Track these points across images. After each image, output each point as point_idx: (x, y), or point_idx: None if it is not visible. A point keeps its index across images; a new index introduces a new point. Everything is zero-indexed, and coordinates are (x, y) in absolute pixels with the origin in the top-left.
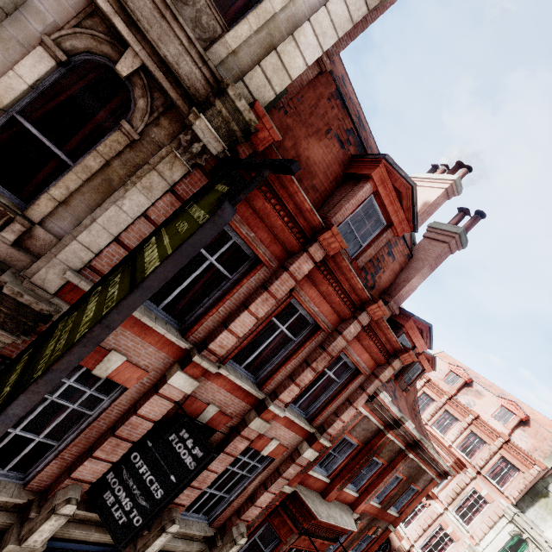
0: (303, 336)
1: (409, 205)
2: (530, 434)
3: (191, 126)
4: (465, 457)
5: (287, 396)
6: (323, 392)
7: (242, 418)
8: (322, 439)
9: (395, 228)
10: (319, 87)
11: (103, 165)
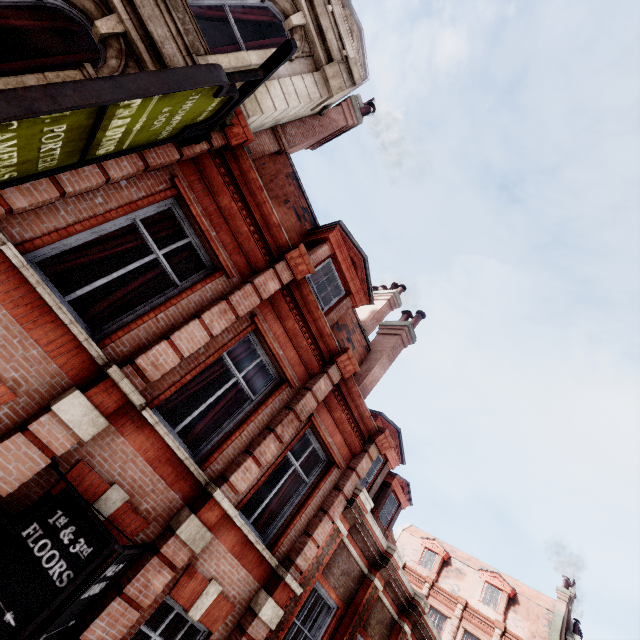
0: (263, 395)
1: (363, 277)
2: (522, 614)
3: None
4: None
5: (241, 479)
6: (286, 502)
7: (165, 527)
8: (289, 575)
9: (353, 298)
10: (278, 164)
11: None
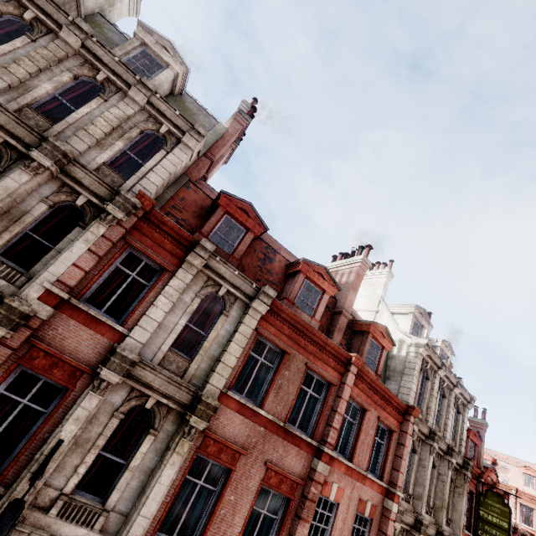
0: None
1: (477, 435)
2: None
3: (464, 473)
4: (529, 528)
5: None
6: None
7: None
8: None
9: (477, 444)
10: None
11: (452, 493)
